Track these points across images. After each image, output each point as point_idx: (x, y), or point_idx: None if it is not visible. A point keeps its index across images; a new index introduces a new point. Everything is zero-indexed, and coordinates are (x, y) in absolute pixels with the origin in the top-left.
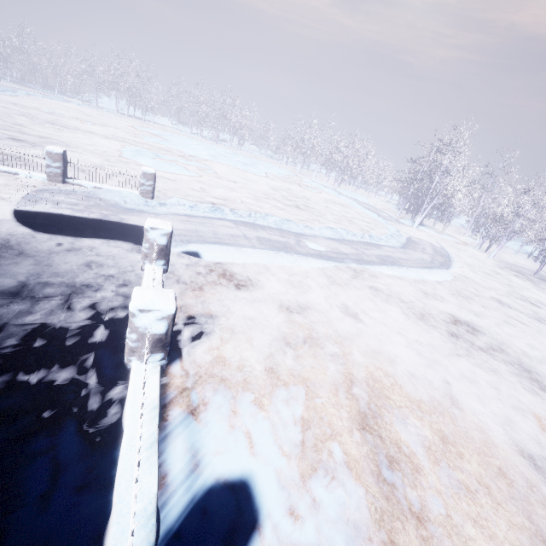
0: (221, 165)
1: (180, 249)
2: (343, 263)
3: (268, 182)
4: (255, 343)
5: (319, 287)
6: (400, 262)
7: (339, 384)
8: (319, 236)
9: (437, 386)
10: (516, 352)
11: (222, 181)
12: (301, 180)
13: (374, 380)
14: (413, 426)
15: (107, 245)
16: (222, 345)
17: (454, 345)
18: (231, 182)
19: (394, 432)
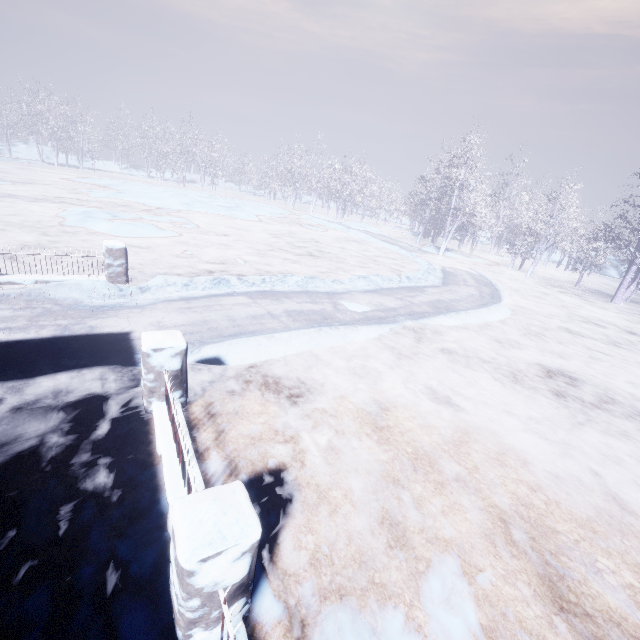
0: (200, 215)
1: (192, 358)
2: (396, 323)
3: (263, 227)
4: (355, 497)
5: (387, 367)
6: (454, 305)
7: (490, 532)
8: (354, 291)
9: (589, 484)
10: (625, 397)
11: (209, 236)
12: (299, 218)
13: (524, 505)
14: (609, 573)
15: (79, 379)
16: (313, 520)
17: (567, 410)
18: (221, 236)
19: (597, 597)
